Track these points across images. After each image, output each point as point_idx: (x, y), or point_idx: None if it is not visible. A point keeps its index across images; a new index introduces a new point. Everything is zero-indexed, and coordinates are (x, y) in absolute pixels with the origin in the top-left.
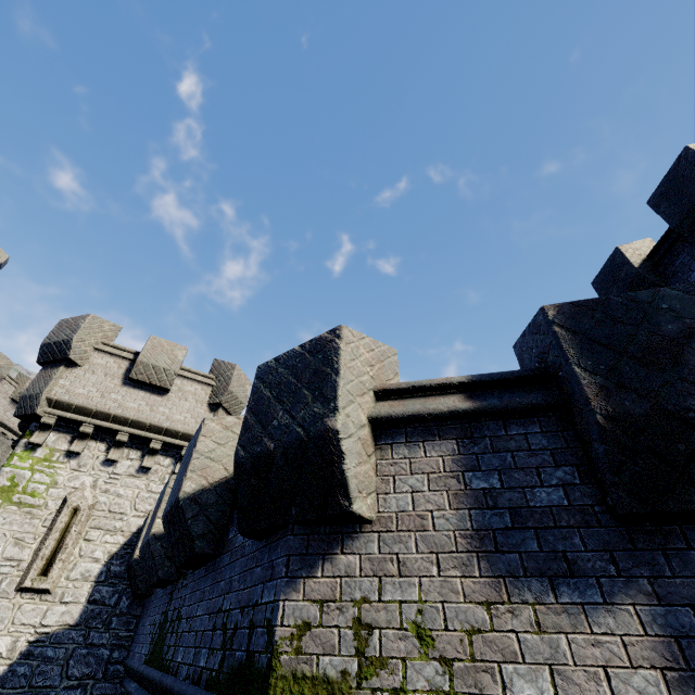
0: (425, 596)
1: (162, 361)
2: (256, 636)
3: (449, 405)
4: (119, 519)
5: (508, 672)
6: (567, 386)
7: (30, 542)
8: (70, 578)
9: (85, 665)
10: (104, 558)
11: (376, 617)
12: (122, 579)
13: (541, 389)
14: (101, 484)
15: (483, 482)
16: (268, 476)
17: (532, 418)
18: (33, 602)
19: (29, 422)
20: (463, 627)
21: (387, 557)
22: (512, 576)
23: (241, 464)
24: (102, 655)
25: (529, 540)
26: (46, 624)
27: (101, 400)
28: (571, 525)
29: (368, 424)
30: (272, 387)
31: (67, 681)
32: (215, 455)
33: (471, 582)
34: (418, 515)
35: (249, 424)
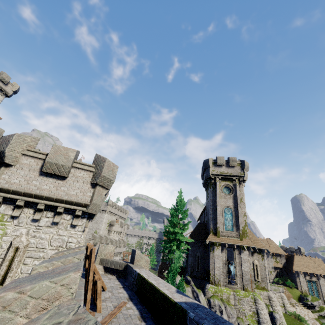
0: None
1: (60, 160)
2: None
3: None
4: (42, 251)
5: None
6: None
7: None
8: None
9: None
10: None
11: None
12: None
13: None
14: (31, 233)
15: None
16: None
17: None
18: None
19: None
20: None
21: None
22: None
23: None
24: None
25: None
26: None
27: (27, 185)
28: None
29: None
30: None
31: None
32: None
33: None
34: None
35: None
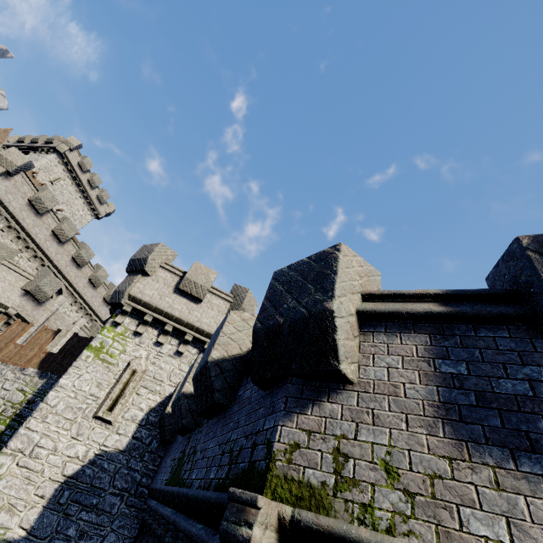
0: (393, 443)
1: (200, 279)
2: (257, 451)
3: (424, 307)
4: (159, 384)
5: (466, 514)
6: (538, 299)
7: (105, 387)
8: (124, 417)
9: (124, 481)
10: (146, 409)
11: (351, 450)
12: (155, 427)
13: (511, 304)
14: (151, 358)
15: (451, 368)
16: (277, 341)
17: (501, 325)
18: (101, 427)
19: (116, 309)
20: (425, 471)
21: (363, 410)
22: (473, 441)
23: (258, 332)
24: (136, 477)
25: (492, 417)
26: (106, 445)
27: (159, 300)
28: (535, 412)
29: (355, 315)
30: (284, 284)
31: (113, 489)
32: (234, 337)
33: (436, 440)
34: (392, 384)
35: (265, 307)
